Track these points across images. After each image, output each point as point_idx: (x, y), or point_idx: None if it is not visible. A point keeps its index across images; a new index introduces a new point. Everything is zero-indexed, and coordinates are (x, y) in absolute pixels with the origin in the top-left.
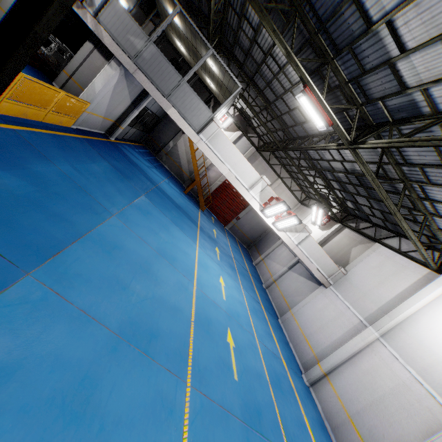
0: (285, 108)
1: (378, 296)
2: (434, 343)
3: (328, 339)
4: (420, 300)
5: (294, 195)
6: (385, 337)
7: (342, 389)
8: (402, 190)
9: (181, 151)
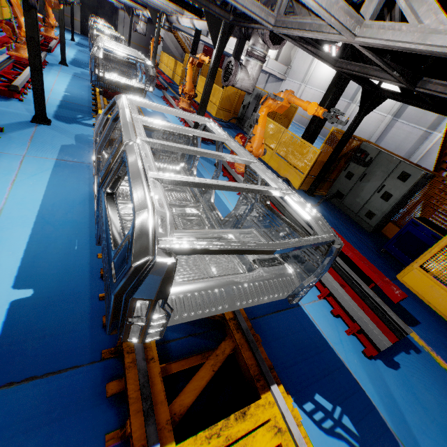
0: None
1: (304, 70)
2: (320, 75)
3: None
4: (315, 62)
5: None
6: (307, 84)
7: (299, 110)
8: None
9: (168, 43)
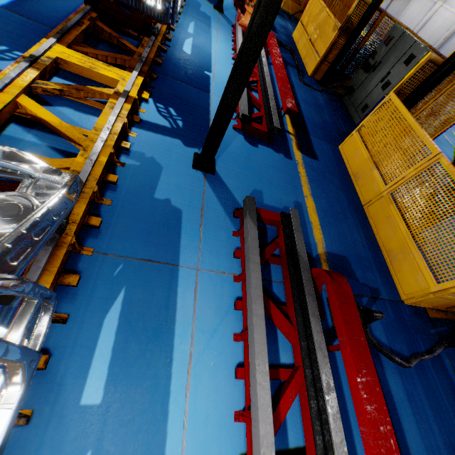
0: None
1: None
2: None
3: (413, 26)
4: None
5: None
6: (444, 4)
7: None
8: None
9: None
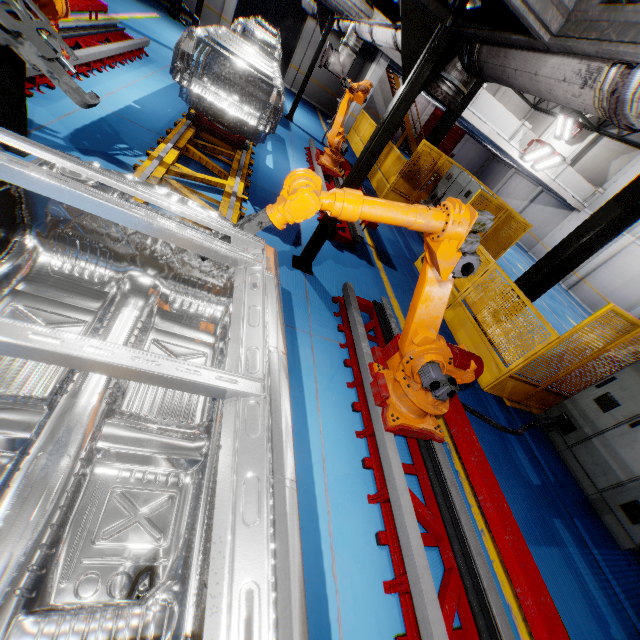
0: None
1: None
2: None
3: None
4: None
5: (525, 99)
6: (638, 239)
7: (597, 283)
8: None
9: (375, 91)
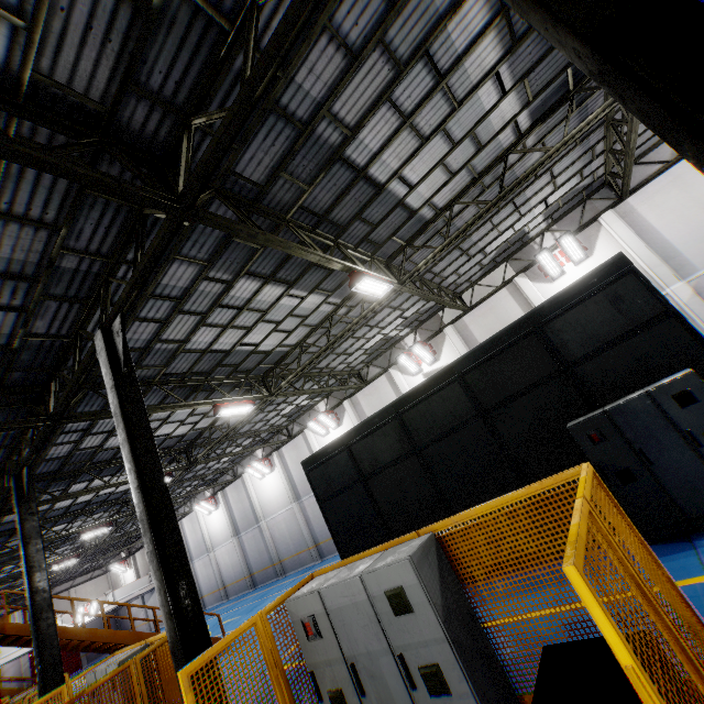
0: (17, 587)
1: None
2: None
3: None
4: None
5: (96, 577)
6: None
7: None
8: (107, 547)
9: None
